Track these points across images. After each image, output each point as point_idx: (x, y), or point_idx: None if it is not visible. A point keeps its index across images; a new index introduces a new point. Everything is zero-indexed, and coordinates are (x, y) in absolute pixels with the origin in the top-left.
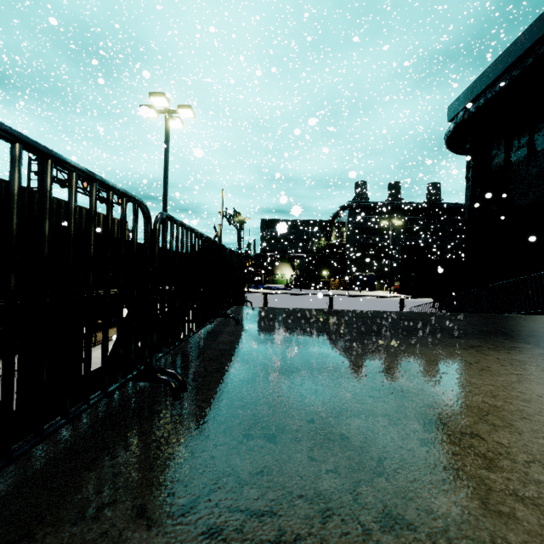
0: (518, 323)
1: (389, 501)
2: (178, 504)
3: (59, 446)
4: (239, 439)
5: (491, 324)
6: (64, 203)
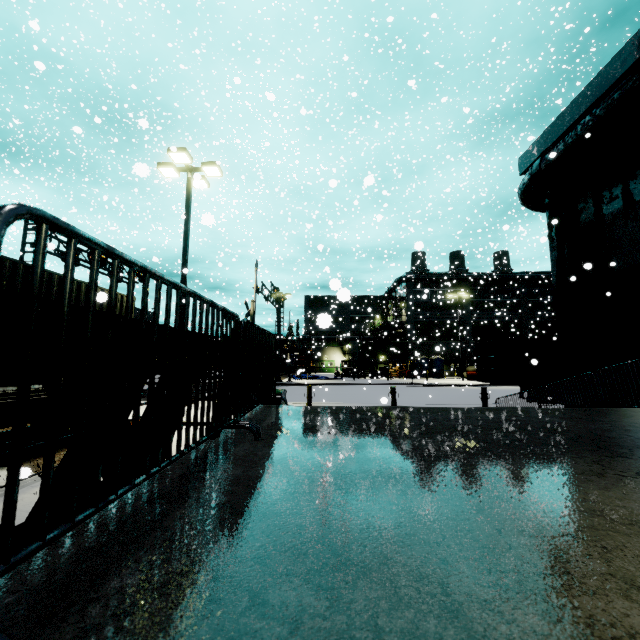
0: None
1: None
2: None
3: None
4: None
5: None
6: (47, 274)
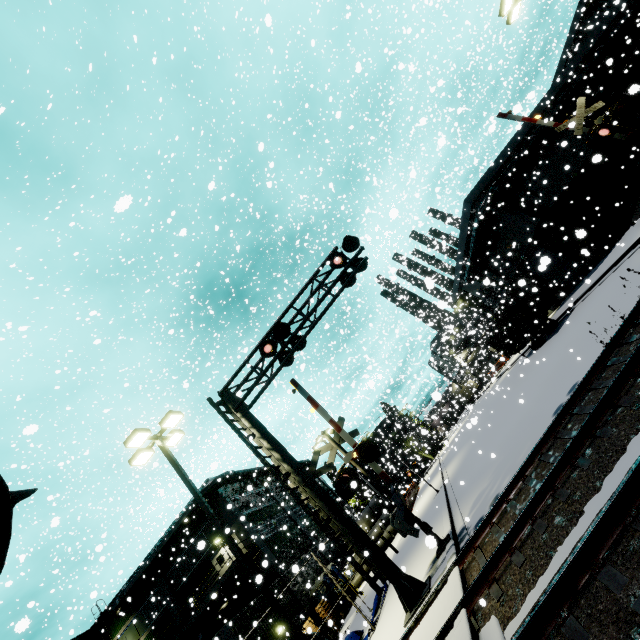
0: None
1: None
2: None
3: None
4: None
5: None
6: None
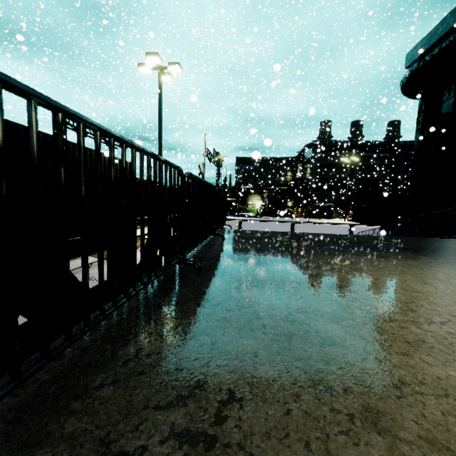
0: (431, 244)
1: (302, 307)
2: (213, 303)
3: (153, 287)
4: (234, 288)
5: (409, 244)
6: (88, 150)
